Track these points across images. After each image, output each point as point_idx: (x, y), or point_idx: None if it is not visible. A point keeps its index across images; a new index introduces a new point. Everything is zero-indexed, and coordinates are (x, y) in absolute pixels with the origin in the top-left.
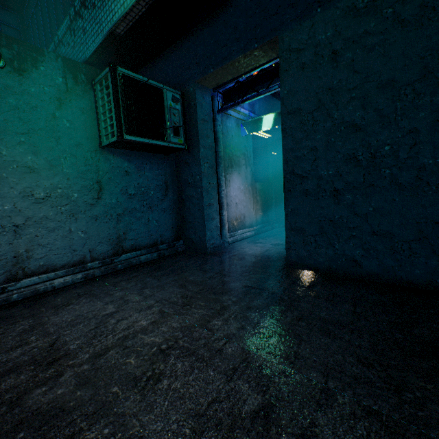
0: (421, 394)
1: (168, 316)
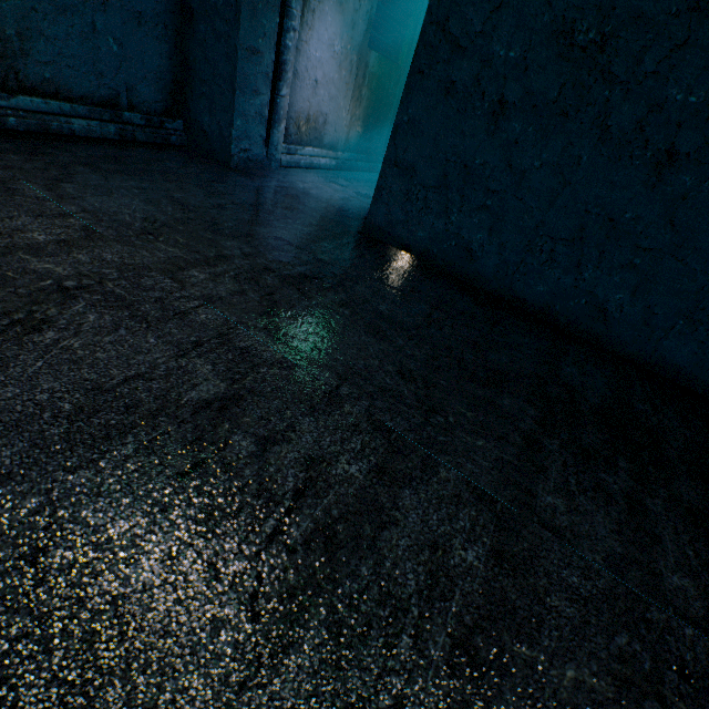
0: (455, 421)
1: (100, 241)
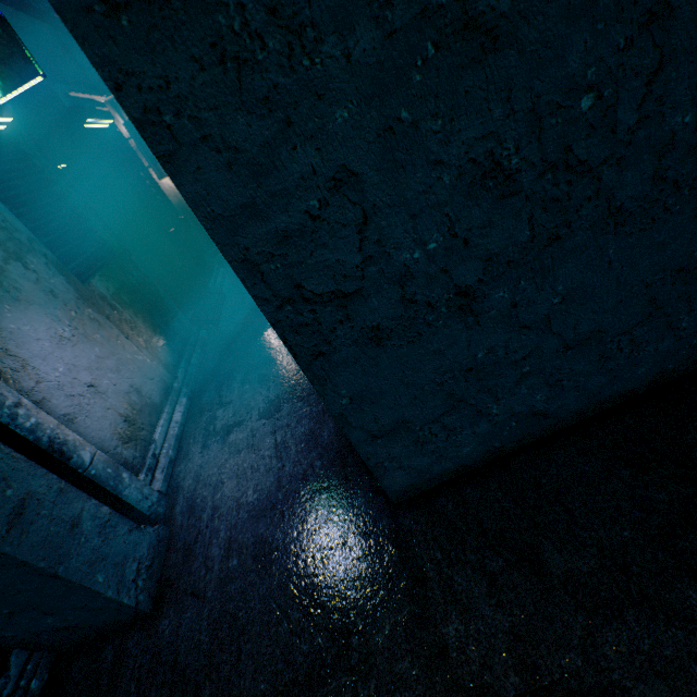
0: None
1: None
